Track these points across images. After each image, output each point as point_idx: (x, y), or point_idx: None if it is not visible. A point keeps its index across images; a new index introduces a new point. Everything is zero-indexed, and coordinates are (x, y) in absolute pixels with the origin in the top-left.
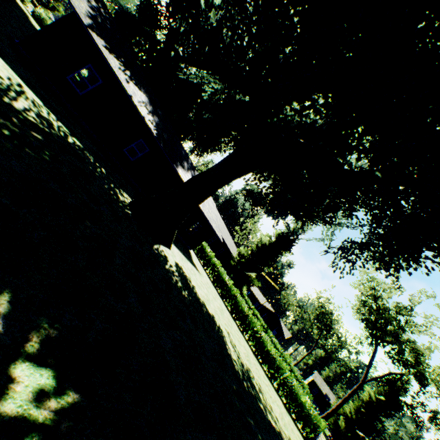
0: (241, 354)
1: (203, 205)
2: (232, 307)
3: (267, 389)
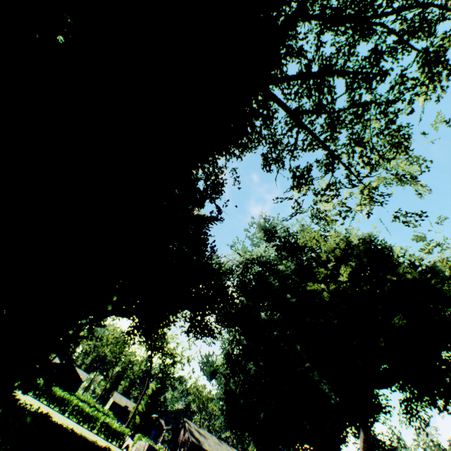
0: (77, 430)
1: None
2: (49, 400)
3: (95, 437)
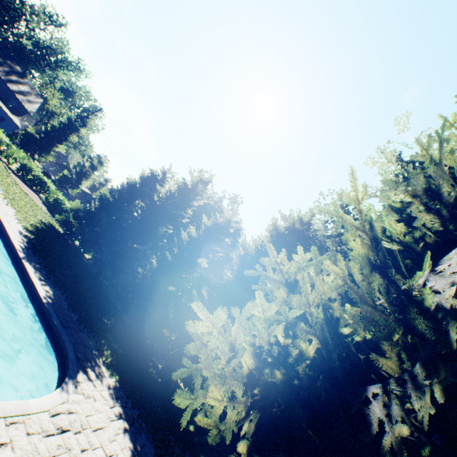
0: None
1: None
2: None
3: None
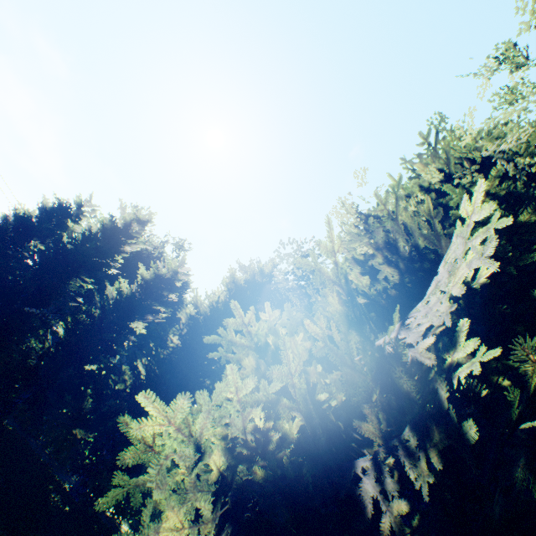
0: None
1: None
2: None
3: None
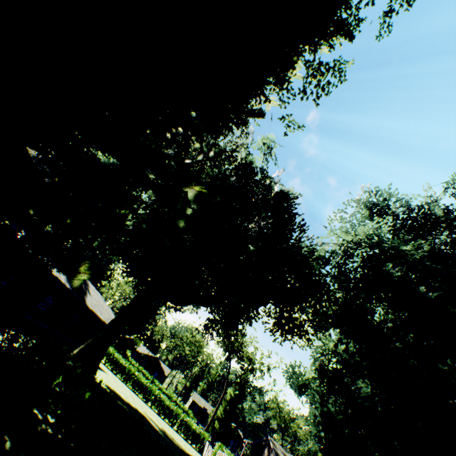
0: (157, 422)
1: (102, 313)
2: (133, 385)
3: (175, 435)
